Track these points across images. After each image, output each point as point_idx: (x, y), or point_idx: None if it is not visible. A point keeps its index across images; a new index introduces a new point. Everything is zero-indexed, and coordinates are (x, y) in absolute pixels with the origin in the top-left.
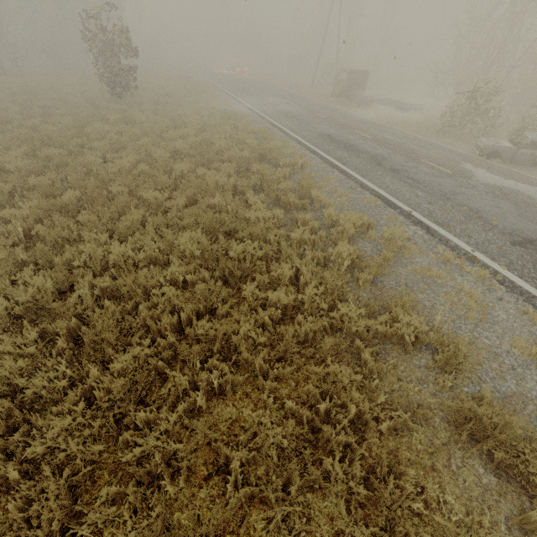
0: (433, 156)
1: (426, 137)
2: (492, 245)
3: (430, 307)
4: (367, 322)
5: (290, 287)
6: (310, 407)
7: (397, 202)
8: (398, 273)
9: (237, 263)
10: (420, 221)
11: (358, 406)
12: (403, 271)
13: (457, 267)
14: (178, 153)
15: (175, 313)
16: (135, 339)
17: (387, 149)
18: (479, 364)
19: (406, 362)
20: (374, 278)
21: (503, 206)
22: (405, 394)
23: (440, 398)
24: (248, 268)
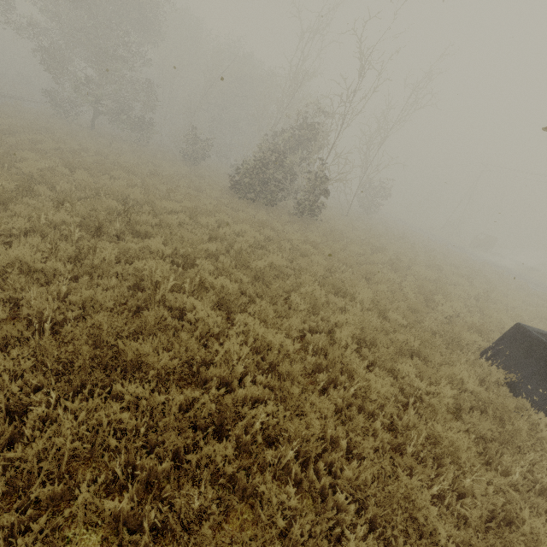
0: None
1: None
2: None
3: None
4: None
5: None
6: None
7: None
8: None
9: None
10: None
11: None
12: None
13: None
14: None
15: None
16: None
17: None
18: None
19: None
20: None
21: None
22: None
23: None
24: None
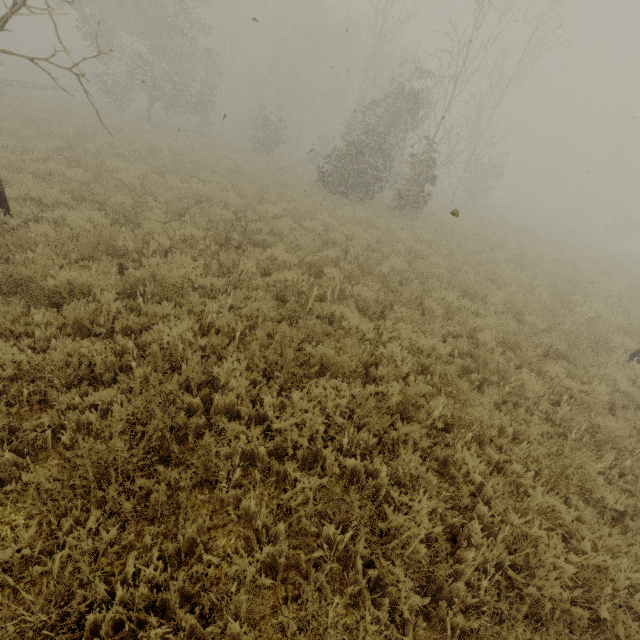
0: None
1: None
2: None
3: None
4: None
5: None
6: None
7: None
8: None
9: None
10: None
11: None
12: None
13: None
14: None
15: None
16: None
17: None
18: None
19: None
20: None
21: None
22: None
23: None
24: None
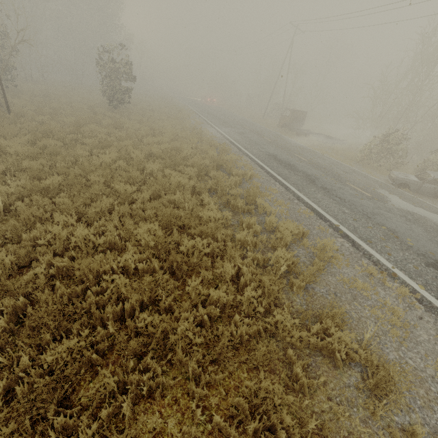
0: (356, 181)
1: (350, 165)
2: (409, 264)
3: (357, 319)
4: (300, 333)
5: (231, 286)
6: (239, 422)
7: (327, 216)
8: (328, 281)
9: (185, 258)
10: (347, 234)
11: (288, 430)
12: (332, 280)
13: (380, 281)
14: (152, 155)
15: (120, 302)
16: (76, 325)
17: (319, 171)
18: (406, 389)
19: (336, 378)
20: (307, 284)
21: (416, 230)
22: (335, 418)
23: (370, 427)
24: (195, 261)
